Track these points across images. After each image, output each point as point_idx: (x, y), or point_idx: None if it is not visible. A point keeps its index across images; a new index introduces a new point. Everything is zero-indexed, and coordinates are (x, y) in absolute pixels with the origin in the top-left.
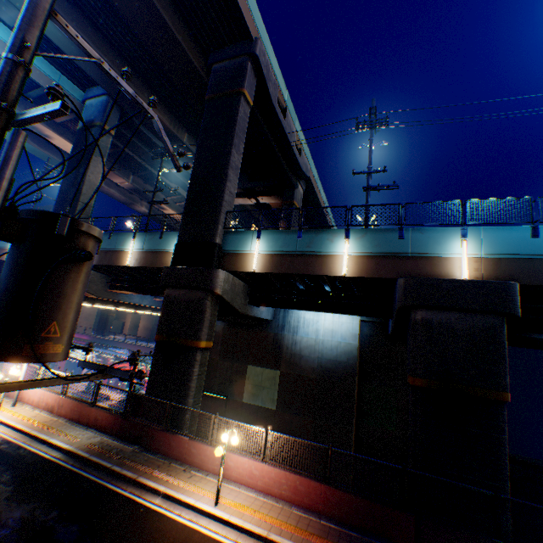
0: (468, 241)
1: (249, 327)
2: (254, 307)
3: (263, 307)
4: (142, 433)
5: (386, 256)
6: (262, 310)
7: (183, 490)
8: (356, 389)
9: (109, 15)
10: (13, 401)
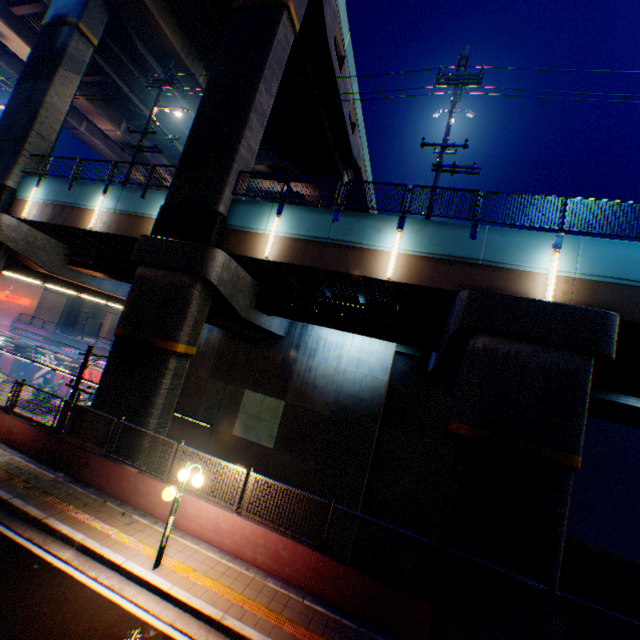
0: (562, 254)
1: (255, 342)
2: (263, 315)
3: (275, 318)
4: (72, 456)
5: (449, 261)
6: (273, 322)
7: (111, 543)
8: (376, 435)
9: None
10: None
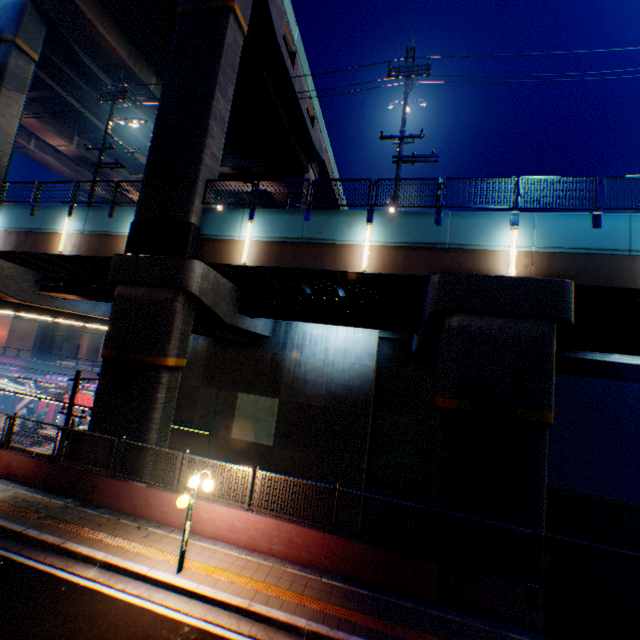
0: (519, 230)
1: (242, 345)
2: (247, 318)
3: (259, 319)
4: (78, 481)
5: (418, 248)
6: (258, 323)
7: (133, 556)
8: (370, 419)
9: None
10: None
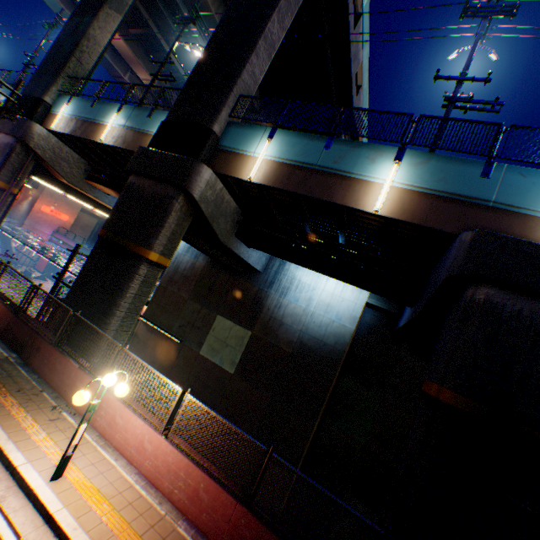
0: None
1: (233, 273)
2: (243, 245)
3: (254, 251)
4: (28, 340)
5: (451, 199)
6: (252, 254)
7: (21, 438)
8: (334, 382)
9: None
10: None
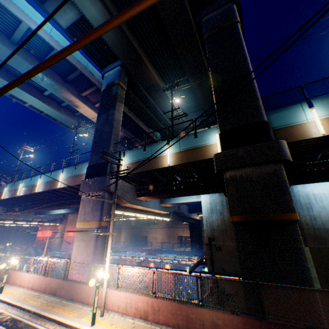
0: None
1: None
2: None
3: None
4: None
5: None
6: None
7: None
8: None
9: (131, 0)
10: (101, 310)
